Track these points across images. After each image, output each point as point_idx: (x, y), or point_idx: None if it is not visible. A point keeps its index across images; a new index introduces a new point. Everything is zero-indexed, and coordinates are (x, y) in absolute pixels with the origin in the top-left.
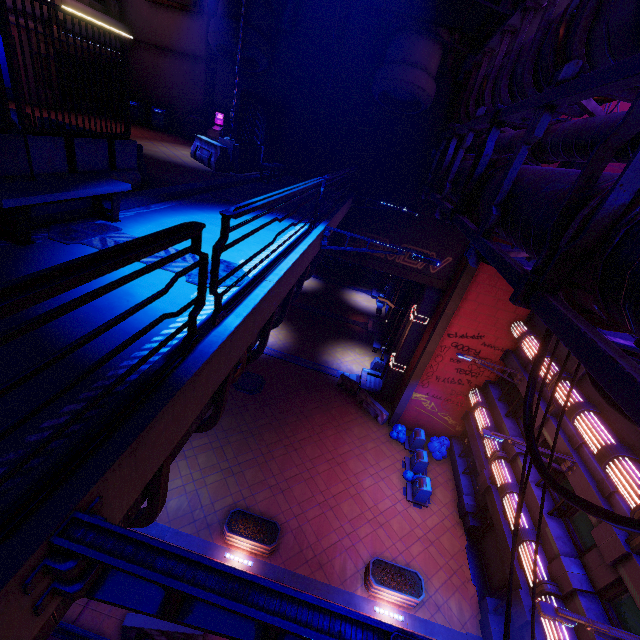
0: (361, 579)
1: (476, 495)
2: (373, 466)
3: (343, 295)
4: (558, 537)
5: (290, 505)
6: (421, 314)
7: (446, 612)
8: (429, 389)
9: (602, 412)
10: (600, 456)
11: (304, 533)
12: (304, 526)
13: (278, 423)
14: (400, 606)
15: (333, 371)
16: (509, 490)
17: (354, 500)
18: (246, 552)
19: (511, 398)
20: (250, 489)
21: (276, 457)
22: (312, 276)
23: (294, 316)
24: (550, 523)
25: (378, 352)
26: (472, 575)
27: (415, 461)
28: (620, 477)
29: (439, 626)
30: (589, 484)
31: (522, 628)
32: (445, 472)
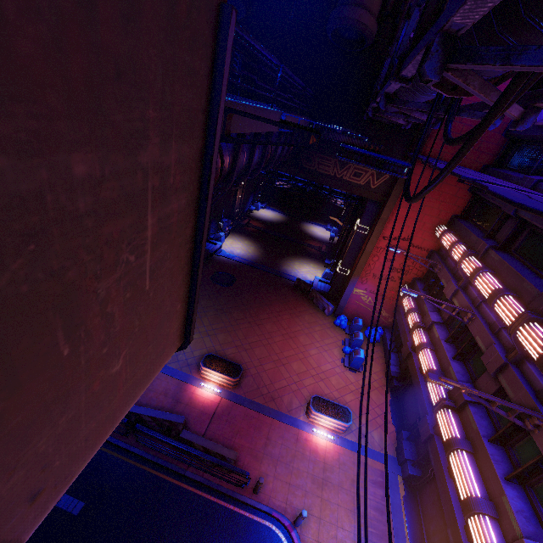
0: (304, 411)
1: (401, 365)
2: (319, 342)
3: (303, 226)
4: (458, 372)
5: (251, 359)
6: (363, 225)
7: (369, 439)
8: (367, 285)
9: (497, 273)
10: (490, 298)
11: (261, 378)
12: (261, 373)
13: (245, 307)
14: (333, 431)
15: (291, 277)
16: (424, 346)
17: (302, 362)
18: (216, 384)
19: (433, 288)
20: (221, 346)
21: (242, 328)
22: (278, 211)
23: (261, 238)
24: (453, 364)
25: (329, 267)
26: (393, 419)
27: (353, 339)
28: (503, 308)
29: (363, 446)
30: (483, 326)
31: (426, 442)
32: (377, 352)
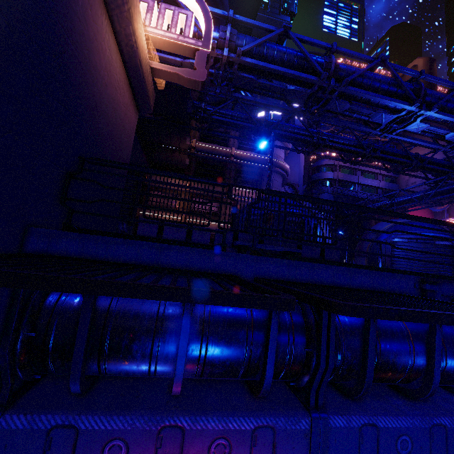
0: None
1: None
2: None
3: None
4: None
5: None
6: None
7: None
8: None
9: None
10: None
11: None
12: None
13: None
14: None
15: None
16: None
17: None
18: None
19: None
20: None
21: None
22: None
23: None
24: None
25: None
26: None
27: None
28: None
29: None
30: None
31: None
32: None
